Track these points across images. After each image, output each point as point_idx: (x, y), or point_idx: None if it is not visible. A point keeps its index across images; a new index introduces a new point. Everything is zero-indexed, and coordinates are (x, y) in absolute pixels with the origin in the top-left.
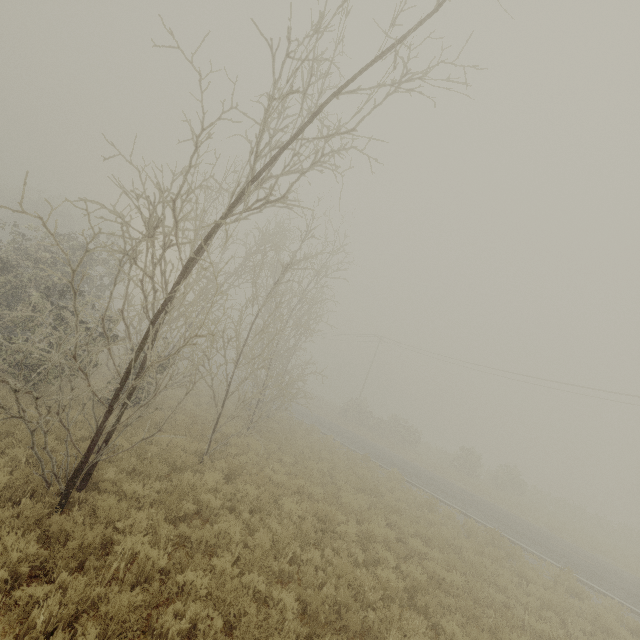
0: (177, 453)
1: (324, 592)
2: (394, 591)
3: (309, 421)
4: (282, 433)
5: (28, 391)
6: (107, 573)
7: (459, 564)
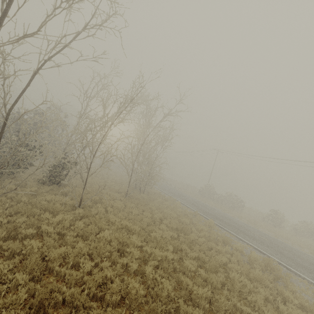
0: (56, 205)
1: (73, 290)
2: (133, 296)
3: (173, 195)
4: (143, 199)
5: None
6: None
7: (215, 281)
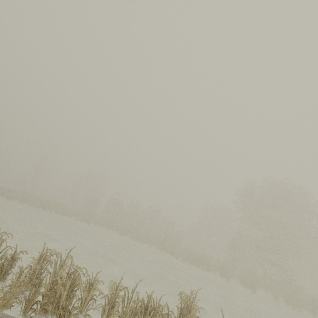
0: None
1: None
2: None
3: None
4: None
5: None
6: None
7: None
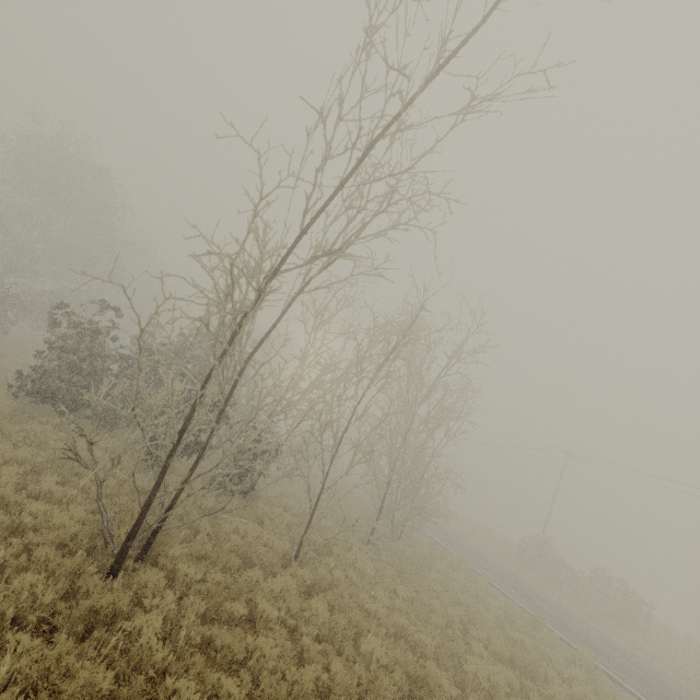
0: (259, 548)
1: None
2: None
3: (461, 555)
4: (408, 558)
5: (82, 434)
6: (103, 649)
7: None
